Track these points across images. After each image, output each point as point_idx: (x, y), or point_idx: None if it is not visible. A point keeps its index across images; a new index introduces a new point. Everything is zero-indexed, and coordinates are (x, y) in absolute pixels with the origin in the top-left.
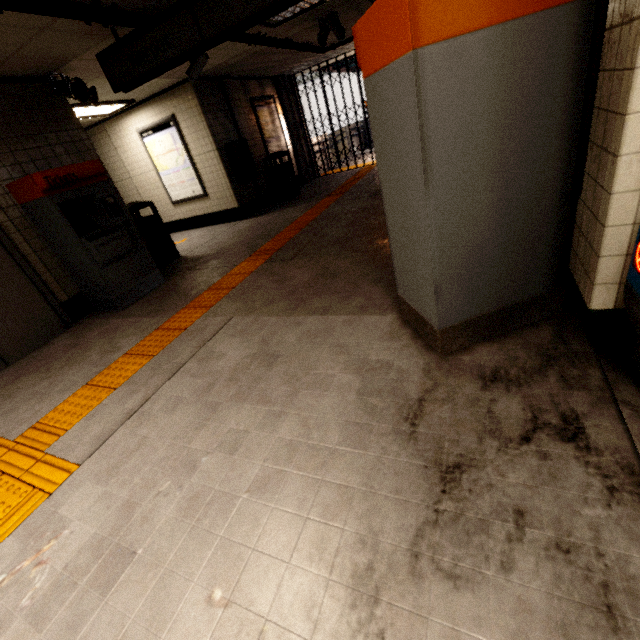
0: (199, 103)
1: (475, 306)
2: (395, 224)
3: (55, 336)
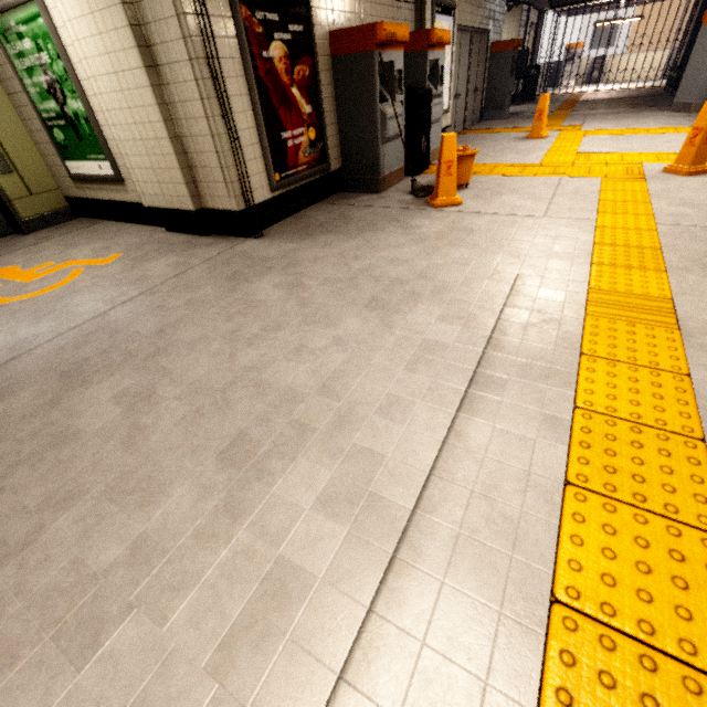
0: (521, 19)
1: (706, 97)
2: (690, 71)
3: (477, 123)
